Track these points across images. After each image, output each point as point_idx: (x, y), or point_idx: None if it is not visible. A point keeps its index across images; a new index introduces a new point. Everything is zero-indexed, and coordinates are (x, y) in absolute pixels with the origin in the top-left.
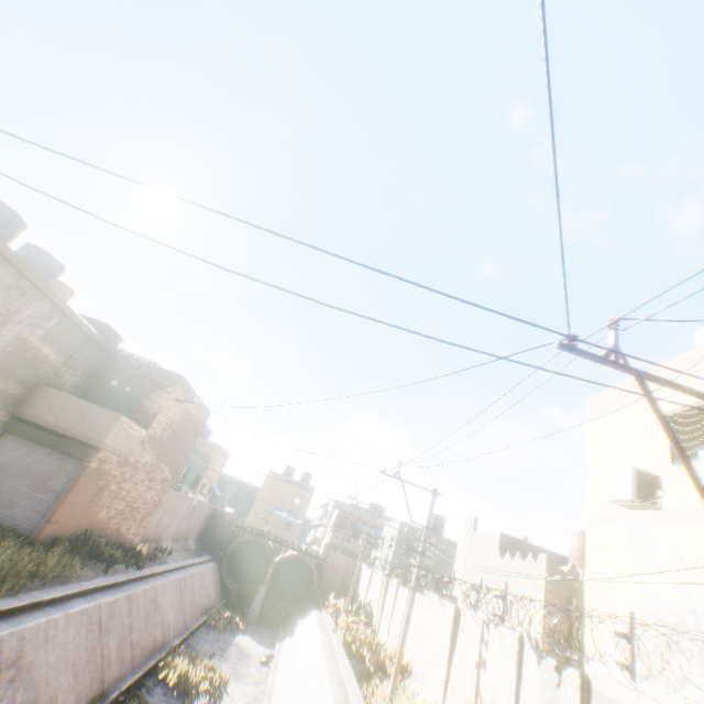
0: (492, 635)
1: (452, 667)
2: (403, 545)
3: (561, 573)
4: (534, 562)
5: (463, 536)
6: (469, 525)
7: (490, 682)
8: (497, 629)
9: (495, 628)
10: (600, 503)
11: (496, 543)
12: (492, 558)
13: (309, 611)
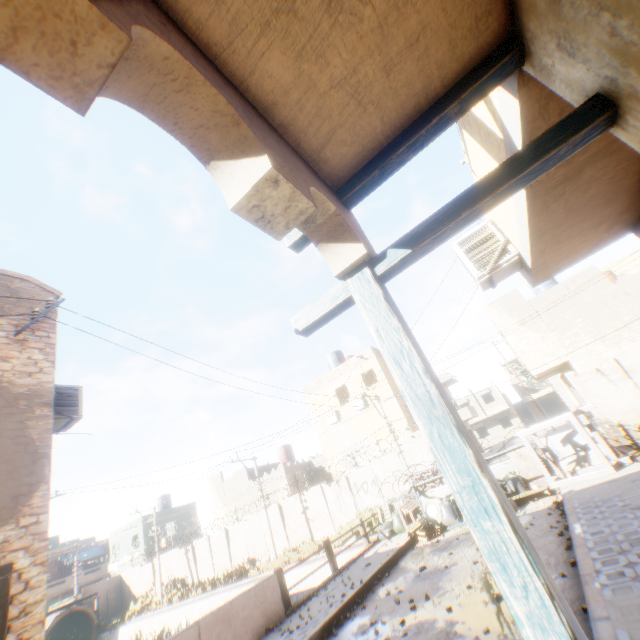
0: (307, 495)
1: (287, 527)
2: (150, 533)
3: (289, 468)
4: (277, 471)
5: (214, 489)
6: (217, 479)
7: (313, 510)
8: (309, 491)
9: (308, 492)
10: (322, 427)
11: (246, 477)
12: (247, 486)
13: (114, 634)
